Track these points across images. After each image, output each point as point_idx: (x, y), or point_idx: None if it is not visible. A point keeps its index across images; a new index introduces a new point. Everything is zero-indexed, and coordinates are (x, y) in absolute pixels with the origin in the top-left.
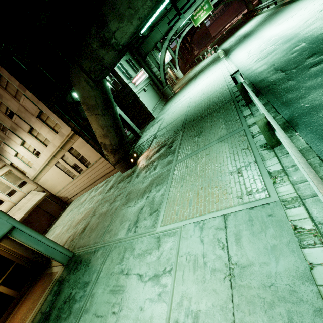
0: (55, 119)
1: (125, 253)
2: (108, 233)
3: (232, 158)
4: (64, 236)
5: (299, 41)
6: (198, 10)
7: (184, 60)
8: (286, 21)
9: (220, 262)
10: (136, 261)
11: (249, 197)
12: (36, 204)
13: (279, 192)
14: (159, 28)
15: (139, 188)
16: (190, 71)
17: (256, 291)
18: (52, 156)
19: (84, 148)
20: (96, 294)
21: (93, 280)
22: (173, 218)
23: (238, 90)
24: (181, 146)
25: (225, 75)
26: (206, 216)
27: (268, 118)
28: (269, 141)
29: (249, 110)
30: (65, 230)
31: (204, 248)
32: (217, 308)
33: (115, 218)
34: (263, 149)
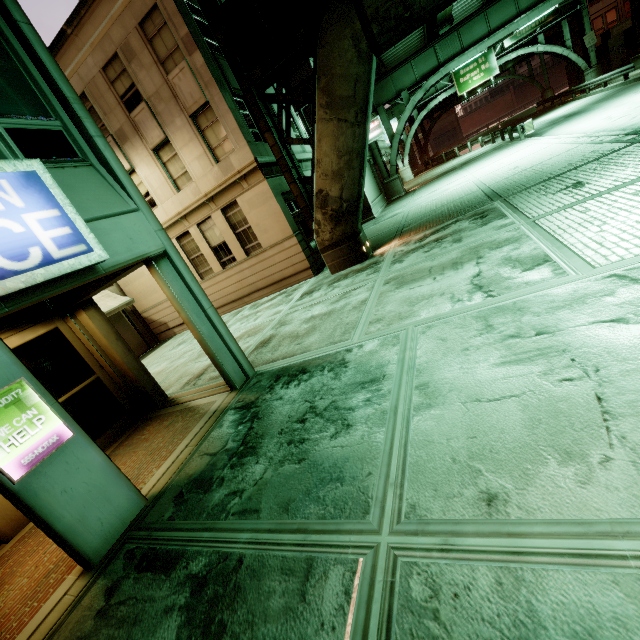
0: (228, 129)
1: (489, 321)
2: (376, 323)
3: None
4: (191, 367)
5: None
6: (470, 68)
7: (410, 159)
8: None
9: None
10: (556, 316)
11: None
12: (109, 312)
13: None
14: (414, 65)
15: (424, 267)
16: (431, 170)
17: None
18: (181, 215)
19: (263, 207)
20: (438, 382)
21: (391, 373)
22: (634, 250)
23: None
24: (523, 206)
25: (565, 141)
26: None
27: None
28: None
29: None
30: (187, 362)
31: None
32: None
33: (379, 306)
34: None
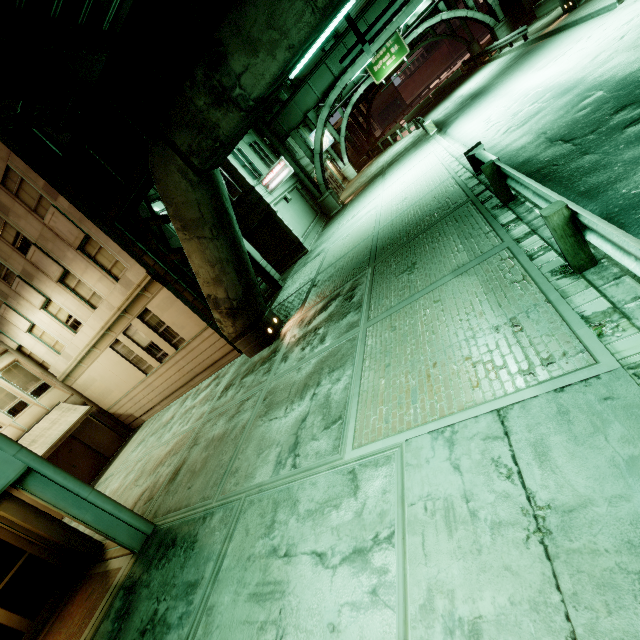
0: (114, 253)
1: (277, 512)
2: (233, 477)
3: (493, 302)
4: (131, 493)
5: (588, 89)
6: (380, 54)
7: (356, 147)
8: (553, 63)
9: (510, 506)
10: (304, 527)
11: (548, 368)
12: (69, 429)
13: (618, 350)
14: (312, 85)
15: (291, 381)
16: (370, 165)
17: (614, 559)
18: (105, 328)
19: (172, 309)
20: (218, 608)
21: (206, 577)
22: (379, 430)
23: (486, 176)
24: (375, 292)
25: (445, 162)
26: (455, 416)
27: (572, 207)
28: (574, 257)
29: (510, 213)
30: (133, 482)
31: (463, 482)
32: (524, 606)
33: (245, 444)
34: (559, 276)
